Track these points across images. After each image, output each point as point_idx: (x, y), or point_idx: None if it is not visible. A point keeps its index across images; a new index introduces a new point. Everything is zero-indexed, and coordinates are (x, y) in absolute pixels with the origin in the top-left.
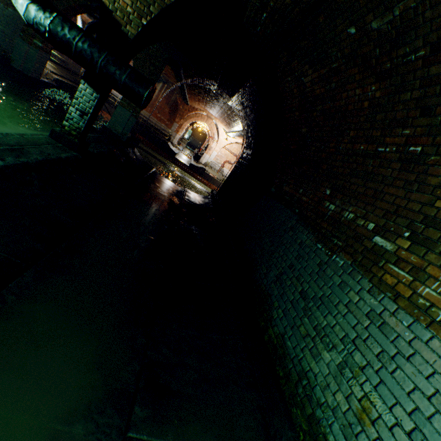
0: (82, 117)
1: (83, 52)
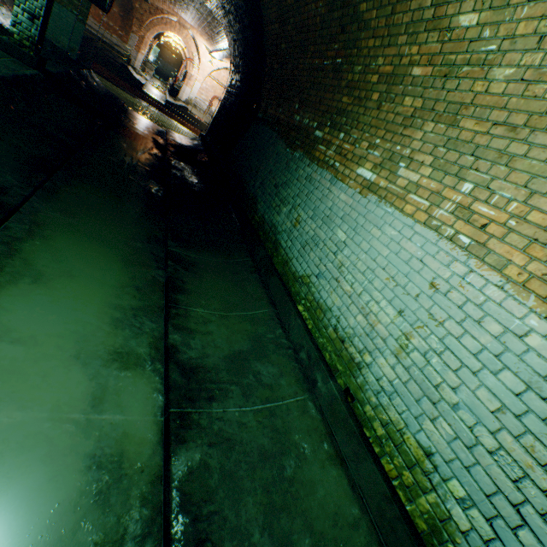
0: (32, 22)
1: None
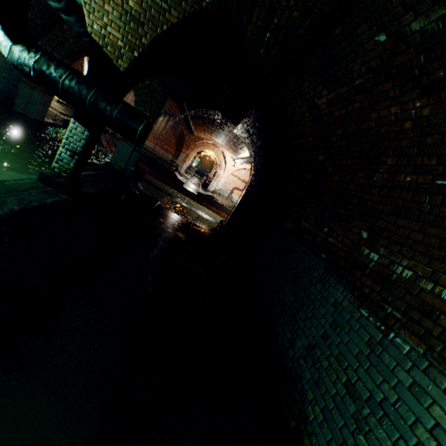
0: (73, 157)
1: (71, 90)
